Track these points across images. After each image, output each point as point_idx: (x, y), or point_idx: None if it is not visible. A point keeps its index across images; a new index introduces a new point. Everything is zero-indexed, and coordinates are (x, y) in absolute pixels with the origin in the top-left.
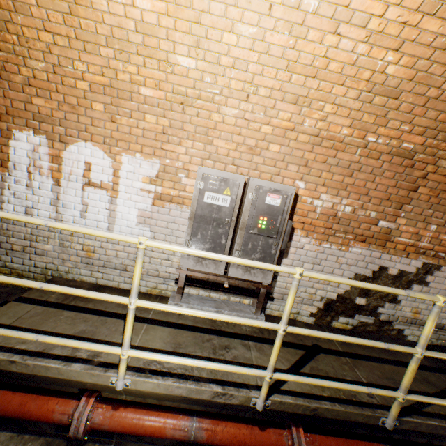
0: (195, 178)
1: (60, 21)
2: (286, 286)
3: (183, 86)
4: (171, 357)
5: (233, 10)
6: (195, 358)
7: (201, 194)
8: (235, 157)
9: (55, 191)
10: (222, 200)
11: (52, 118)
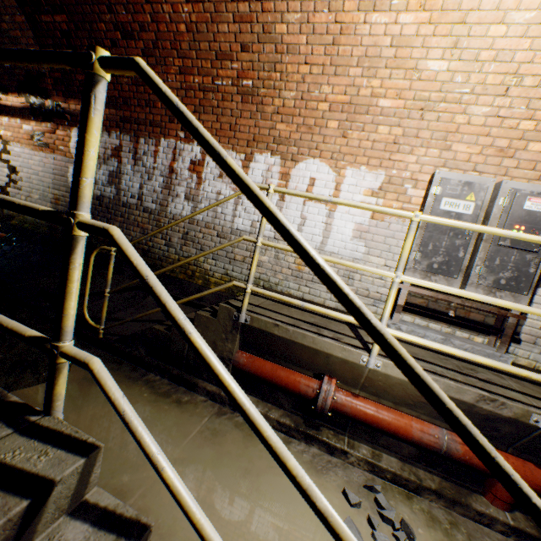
0: (423, 188)
1: (321, 53)
2: (540, 325)
3: (426, 91)
4: (432, 342)
5: (508, 0)
6: (439, 366)
7: (437, 200)
8: (478, 162)
9: (278, 206)
10: (463, 207)
11: (288, 140)
